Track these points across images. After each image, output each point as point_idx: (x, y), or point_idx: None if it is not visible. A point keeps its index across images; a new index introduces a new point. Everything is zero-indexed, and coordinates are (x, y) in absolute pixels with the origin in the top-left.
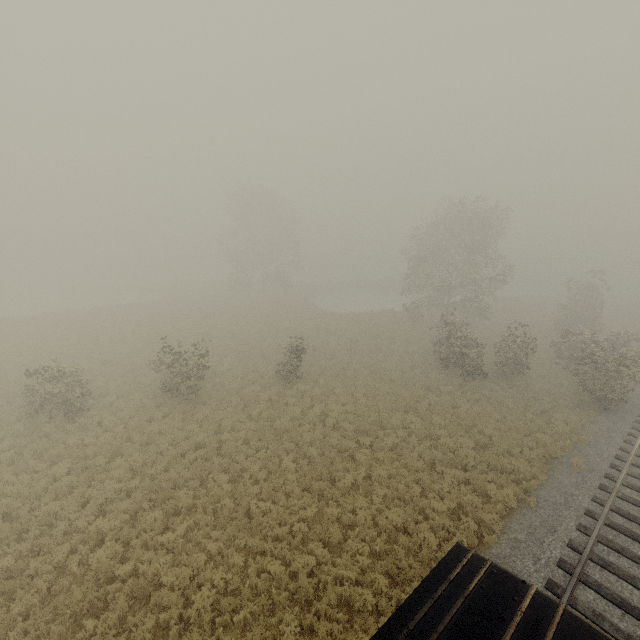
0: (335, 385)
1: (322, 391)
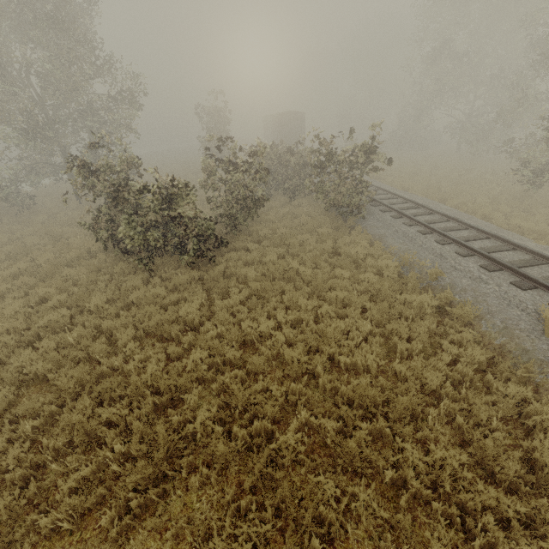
0: None
1: None
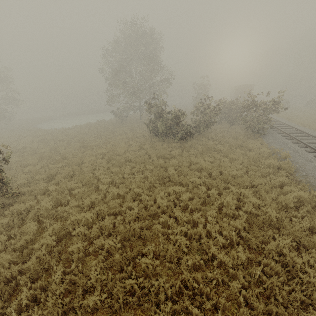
0: (72, 186)
1: (55, 200)
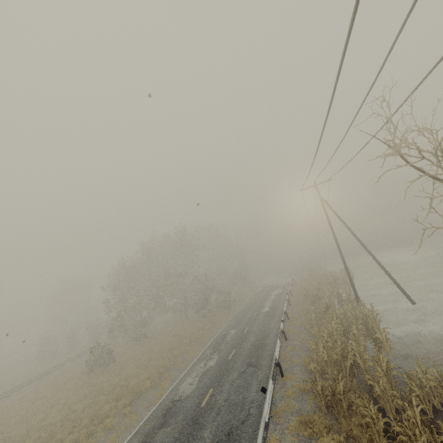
0: None
1: None
